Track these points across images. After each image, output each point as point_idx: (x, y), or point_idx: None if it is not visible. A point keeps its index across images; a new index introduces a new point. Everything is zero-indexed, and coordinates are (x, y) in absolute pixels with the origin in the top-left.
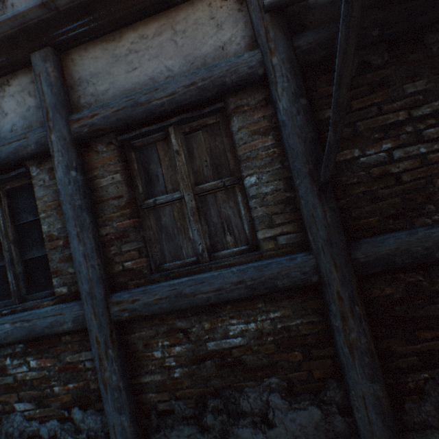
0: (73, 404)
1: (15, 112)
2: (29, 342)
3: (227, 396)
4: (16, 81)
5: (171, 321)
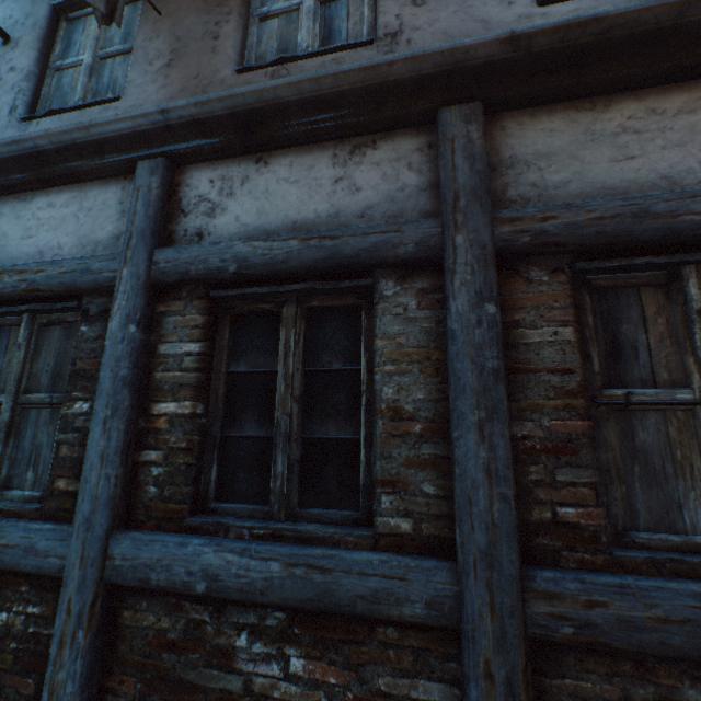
0: None
1: (375, 188)
2: (298, 613)
3: None
4: (389, 144)
5: (665, 678)
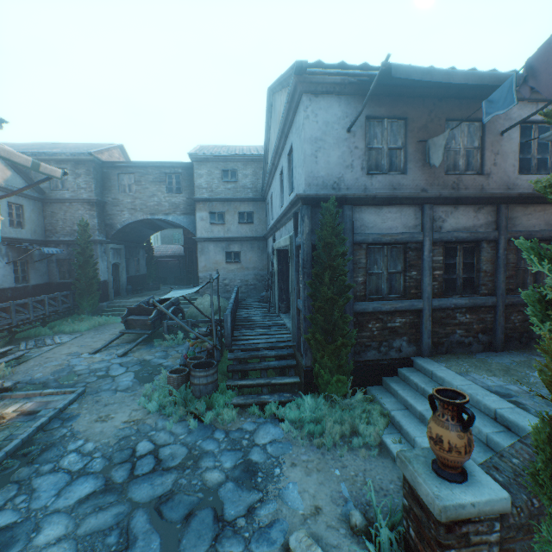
0: (479, 332)
1: (482, 220)
2: (467, 308)
3: (529, 333)
4: (486, 208)
5: (519, 308)
